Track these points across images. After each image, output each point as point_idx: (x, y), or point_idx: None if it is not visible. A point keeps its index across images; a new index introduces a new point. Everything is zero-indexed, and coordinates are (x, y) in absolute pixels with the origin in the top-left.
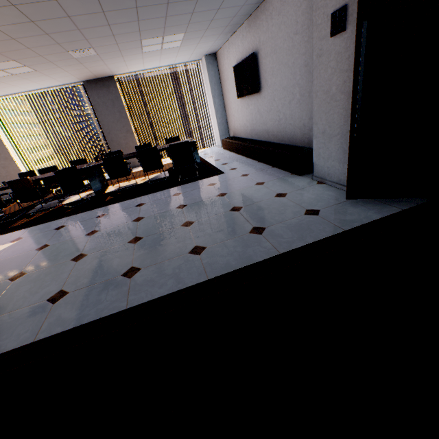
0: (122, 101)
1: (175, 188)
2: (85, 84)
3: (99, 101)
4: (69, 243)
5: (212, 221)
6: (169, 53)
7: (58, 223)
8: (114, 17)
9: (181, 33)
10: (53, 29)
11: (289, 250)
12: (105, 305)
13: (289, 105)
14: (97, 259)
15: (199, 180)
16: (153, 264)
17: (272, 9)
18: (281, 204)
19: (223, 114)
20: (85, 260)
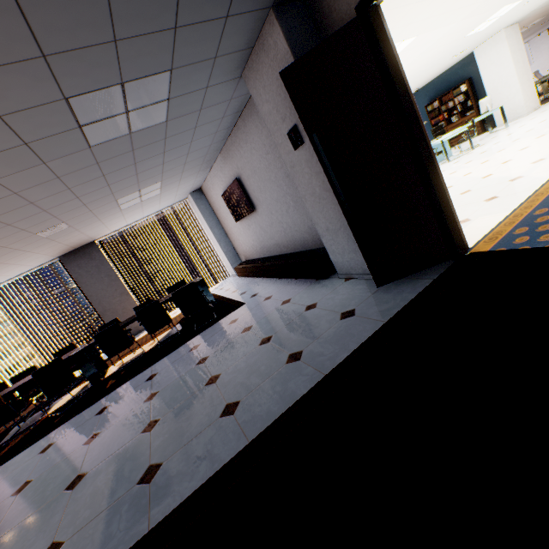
0: (109, 264)
1: (191, 341)
2: (62, 258)
3: (82, 272)
4: (60, 465)
5: (241, 365)
6: (150, 202)
7: (43, 443)
8: (81, 189)
9: (157, 182)
10: (16, 219)
11: (333, 368)
12: (119, 539)
13: (287, 214)
14: (101, 474)
15: (218, 322)
16: (178, 450)
17: (239, 140)
18: (313, 316)
19: (228, 241)
20: (85, 482)
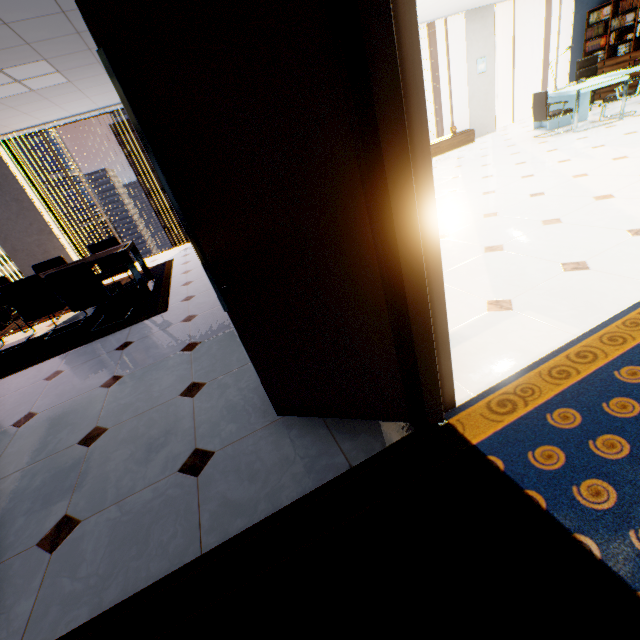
0: (17, 182)
1: (68, 354)
2: None
3: None
4: None
5: (22, 482)
6: (60, 93)
7: None
8: None
9: (36, 60)
10: None
11: None
12: None
13: None
14: None
15: (117, 332)
16: None
17: None
18: (171, 422)
19: None
20: None
